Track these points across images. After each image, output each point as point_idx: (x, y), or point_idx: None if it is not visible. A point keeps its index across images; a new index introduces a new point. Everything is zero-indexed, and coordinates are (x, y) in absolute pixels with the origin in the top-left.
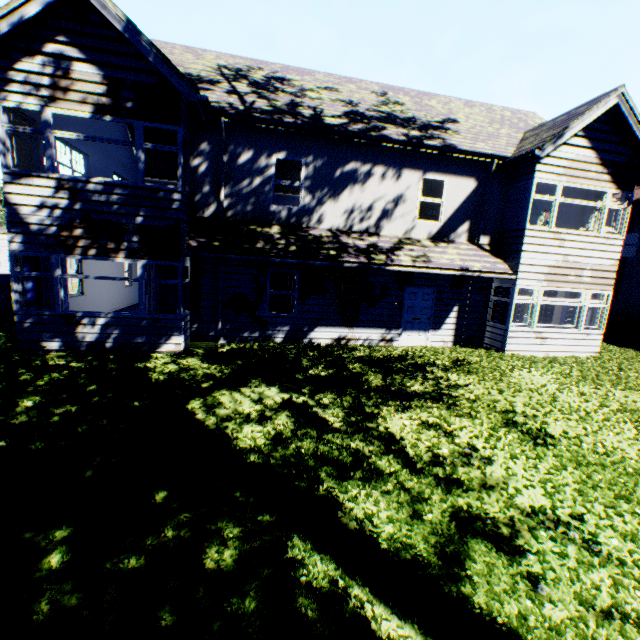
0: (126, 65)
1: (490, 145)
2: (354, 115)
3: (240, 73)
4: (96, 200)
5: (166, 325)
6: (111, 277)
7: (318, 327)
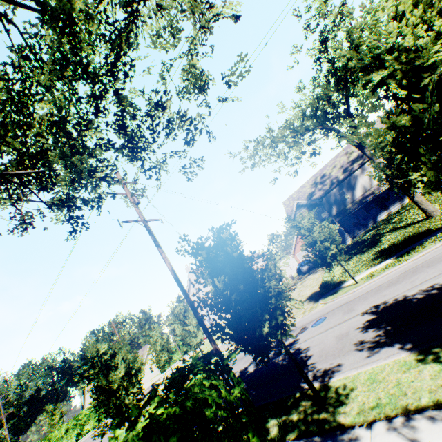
0: (306, 205)
1: None
2: (344, 170)
3: (315, 183)
4: None
5: (344, 238)
6: None
7: (378, 216)
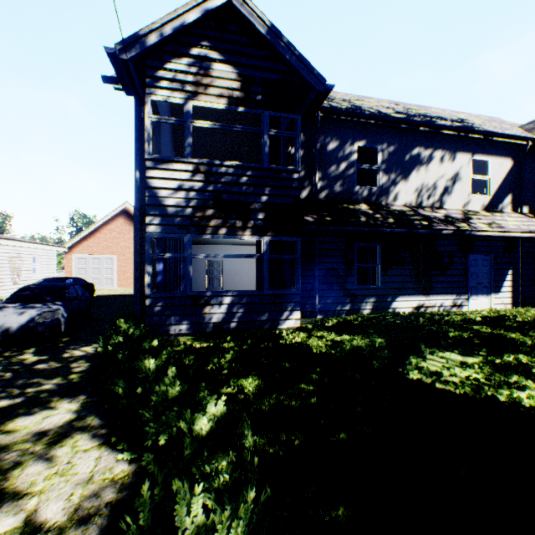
0: (256, 65)
1: (513, 132)
2: (402, 113)
3: None
4: (227, 182)
5: (286, 300)
6: (237, 255)
7: (399, 297)
